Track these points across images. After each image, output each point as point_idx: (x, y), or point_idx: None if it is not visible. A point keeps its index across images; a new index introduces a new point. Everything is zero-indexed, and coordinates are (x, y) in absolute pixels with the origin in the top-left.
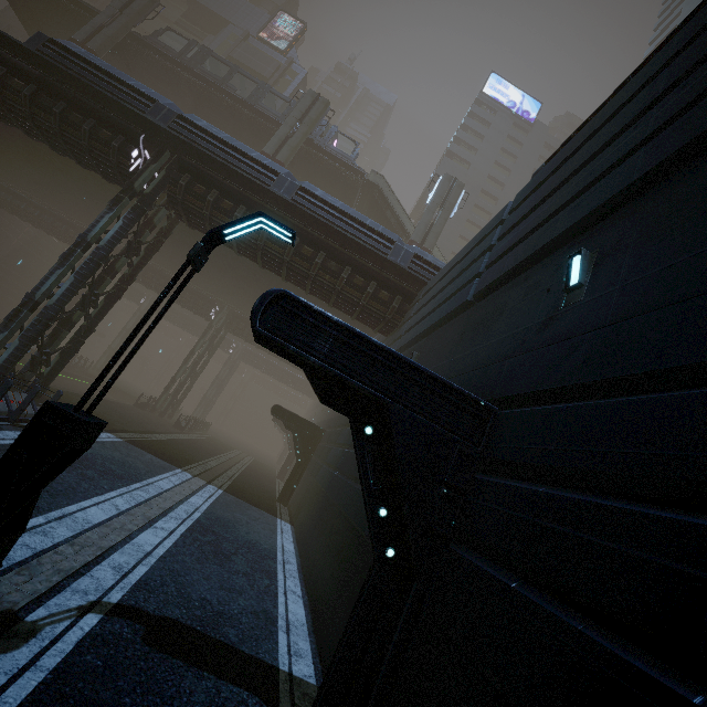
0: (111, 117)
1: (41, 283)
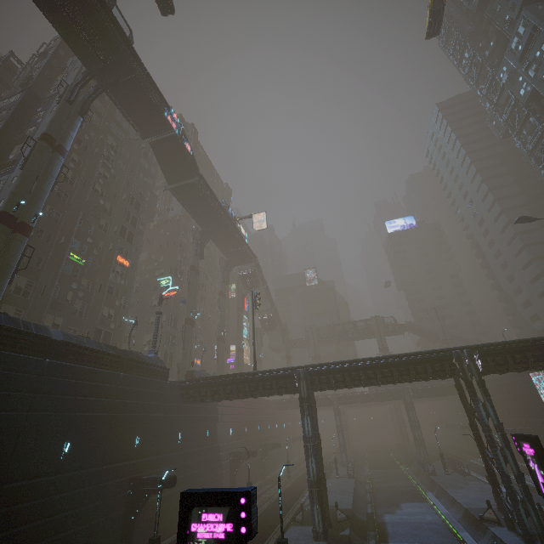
0: (392, 391)
1: (415, 435)
